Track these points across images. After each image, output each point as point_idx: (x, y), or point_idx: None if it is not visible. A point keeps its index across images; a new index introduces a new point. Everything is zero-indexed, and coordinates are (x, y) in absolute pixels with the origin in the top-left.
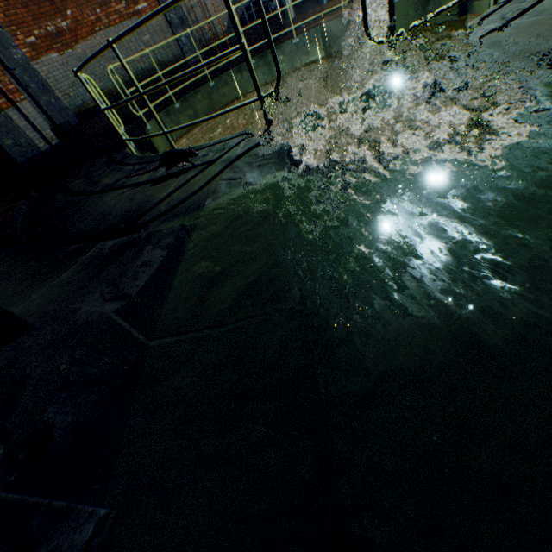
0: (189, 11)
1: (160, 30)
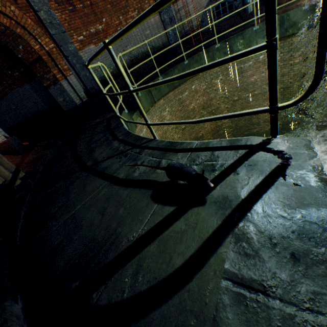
0: (176, 13)
1: (156, 27)
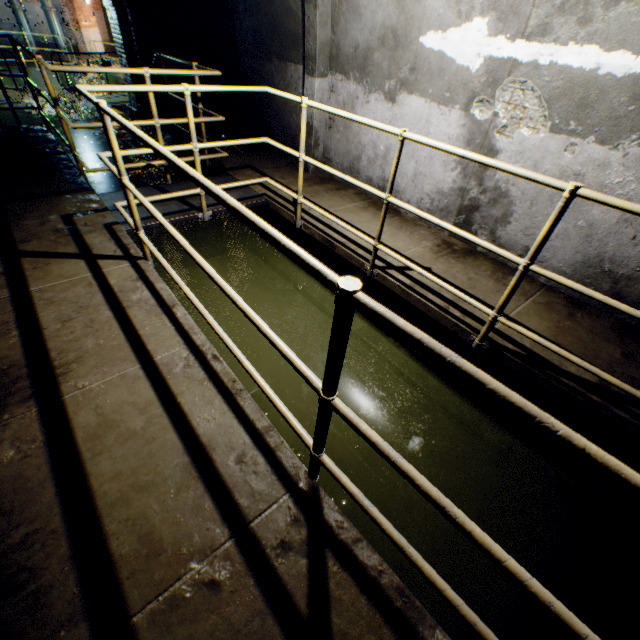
0: None
1: None
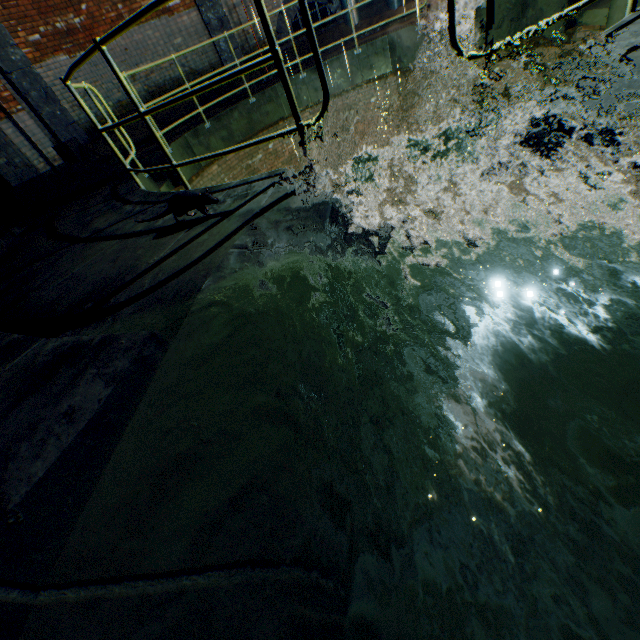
0: (231, 11)
1: (195, 33)
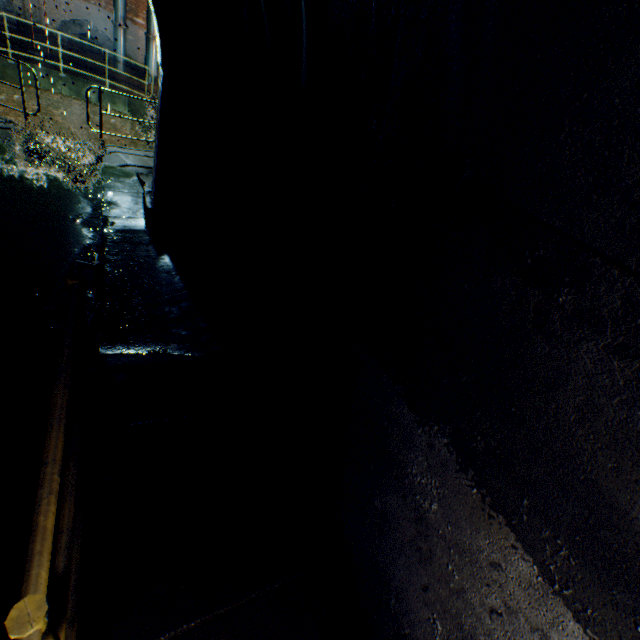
0: None
1: None
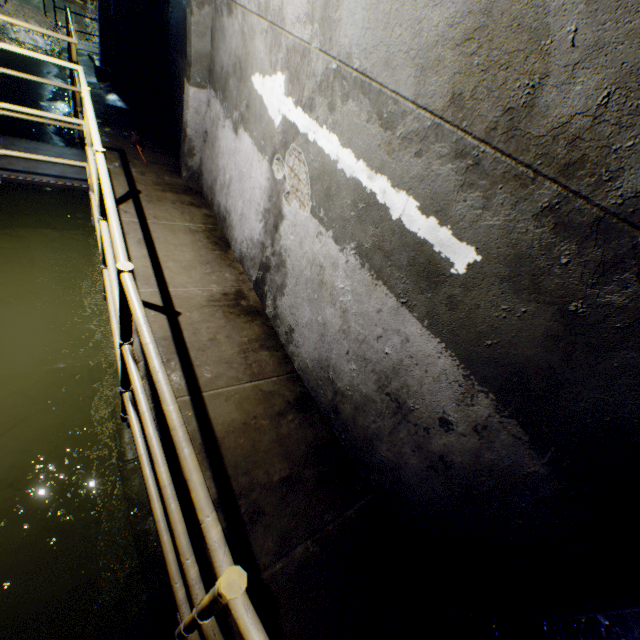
0: None
1: None
